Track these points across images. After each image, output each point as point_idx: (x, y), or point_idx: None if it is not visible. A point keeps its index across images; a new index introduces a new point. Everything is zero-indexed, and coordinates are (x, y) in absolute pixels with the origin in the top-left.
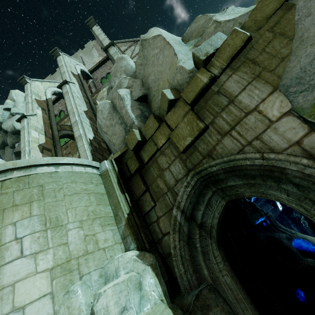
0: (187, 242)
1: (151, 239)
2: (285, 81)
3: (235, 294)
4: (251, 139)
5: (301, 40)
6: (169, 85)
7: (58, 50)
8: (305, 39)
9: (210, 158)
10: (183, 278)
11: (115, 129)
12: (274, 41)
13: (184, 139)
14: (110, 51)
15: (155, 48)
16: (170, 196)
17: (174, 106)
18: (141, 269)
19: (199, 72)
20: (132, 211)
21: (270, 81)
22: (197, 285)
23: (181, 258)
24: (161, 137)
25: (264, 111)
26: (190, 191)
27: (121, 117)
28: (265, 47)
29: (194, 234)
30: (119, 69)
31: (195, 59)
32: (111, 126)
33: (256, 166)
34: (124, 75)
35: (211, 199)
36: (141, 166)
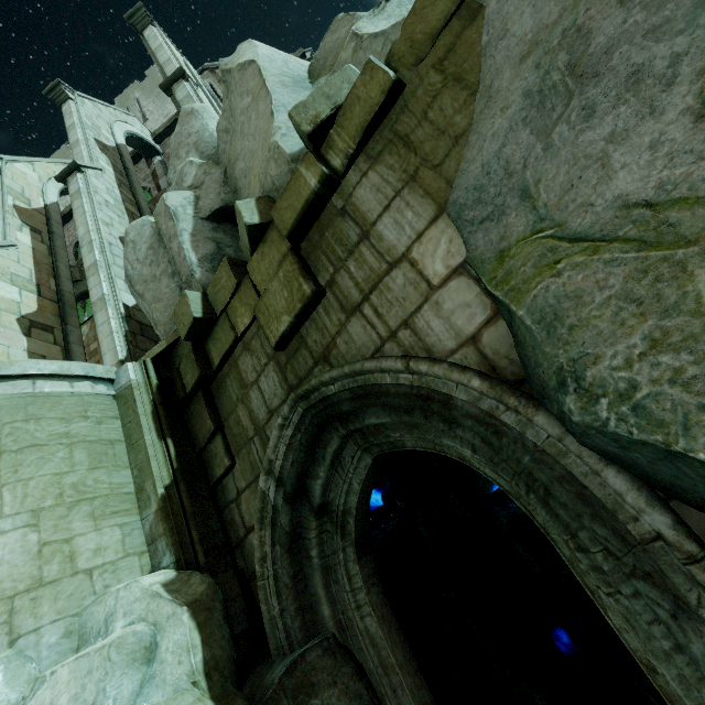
0: (289, 547)
1: (221, 540)
2: (458, 195)
3: (383, 656)
4: (397, 324)
5: (488, 97)
6: (259, 189)
7: (63, 86)
8: (495, 94)
9: (327, 365)
10: (277, 626)
11: (161, 287)
12: (444, 95)
13: (278, 319)
14: (177, 94)
15: (244, 95)
16: (258, 445)
17: (263, 240)
18: (165, 616)
19: (303, 162)
20: (177, 480)
21: (433, 191)
22: (302, 641)
23: (277, 581)
24: (243, 311)
25: (420, 263)
26: (293, 436)
27: (172, 260)
28: (428, 108)
29: (307, 528)
30: (185, 140)
31: (296, 129)
32: (154, 279)
33: (404, 386)
34: (194, 154)
35: (343, 451)
36: (204, 375)
